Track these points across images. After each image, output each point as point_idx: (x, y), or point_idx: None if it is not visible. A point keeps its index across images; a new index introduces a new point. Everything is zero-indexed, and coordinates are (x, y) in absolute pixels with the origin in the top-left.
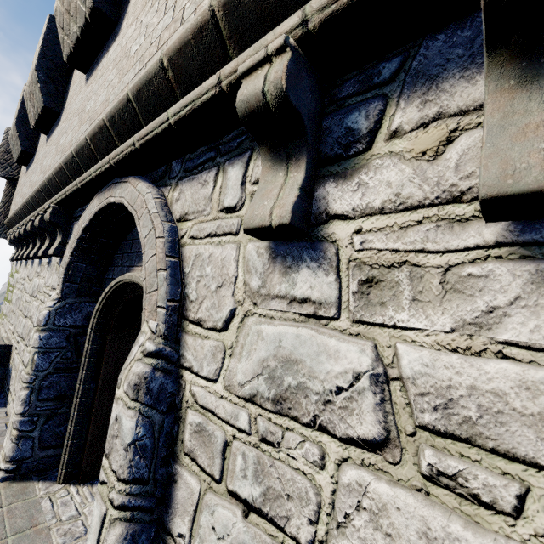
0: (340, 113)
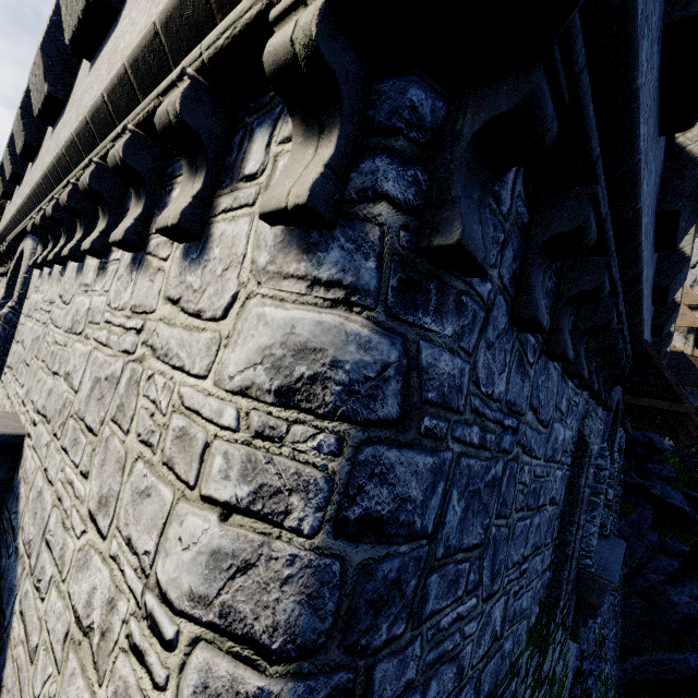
0: None
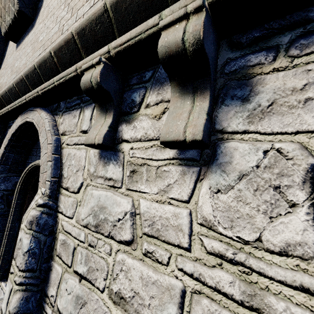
0: (130, 92)
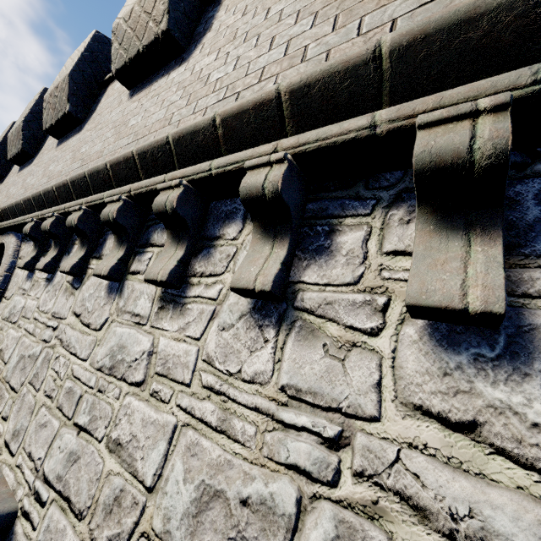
0: None
